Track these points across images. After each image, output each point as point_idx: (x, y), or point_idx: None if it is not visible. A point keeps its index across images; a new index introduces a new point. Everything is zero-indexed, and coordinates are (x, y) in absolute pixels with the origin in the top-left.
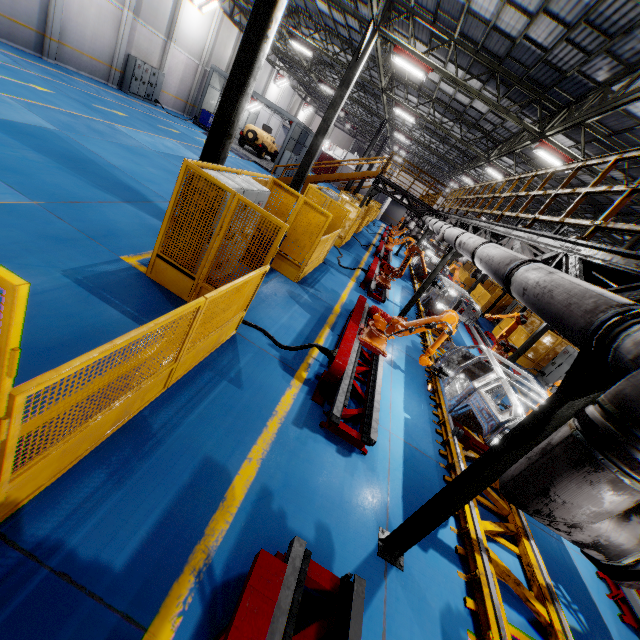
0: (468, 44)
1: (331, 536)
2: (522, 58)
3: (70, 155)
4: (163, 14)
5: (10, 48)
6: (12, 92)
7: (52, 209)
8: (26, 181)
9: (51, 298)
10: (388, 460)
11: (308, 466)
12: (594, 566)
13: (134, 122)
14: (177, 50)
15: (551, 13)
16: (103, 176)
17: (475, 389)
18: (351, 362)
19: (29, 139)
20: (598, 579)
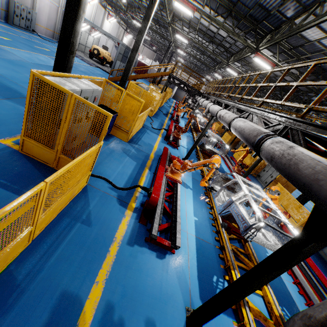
0: None
1: (156, 326)
2: (246, 3)
3: None
4: None
5: None
6: None
7: None
8: None
9: None
10: (187, 253)
11: (138, 274)
12: (296, 287)
13: (17, 44)
14: None
15: None
16: None
17: (233, 201)
18: (162, 192)
19: None
20: (299, 295)
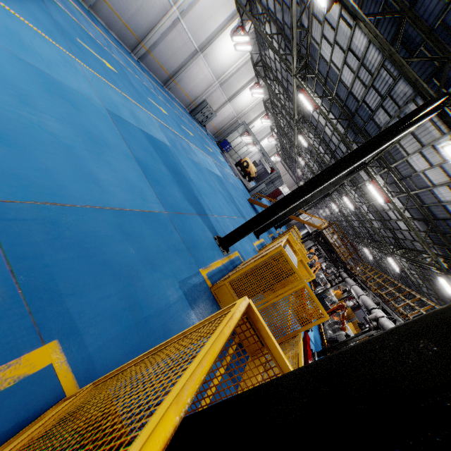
0: (417, 199)
1: None
2: None
3: (176, 169)
4: (233, 89)
5: (152, 78)
6: (154, 113)
7: (172, 219)
8: (162, 192)
9: (176, 311)
10: None
11: None
12: None
13: (196, 141)
14: (229, 106)
15: None
16: (188, 189)
17: None
18: None
19: (161, 154)
20: None
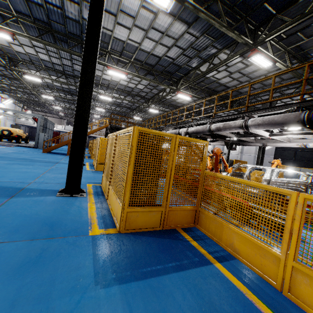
0: (137, 62)
1: None
2: (163, 64)
3: None
4: None
5: None
6: None
7: None
8: None
9: None
10: None
11: None
12: None
13: None
14: None
15: (177, 45)
16: None
17: (269, 179)
18: None
19: None
20: None
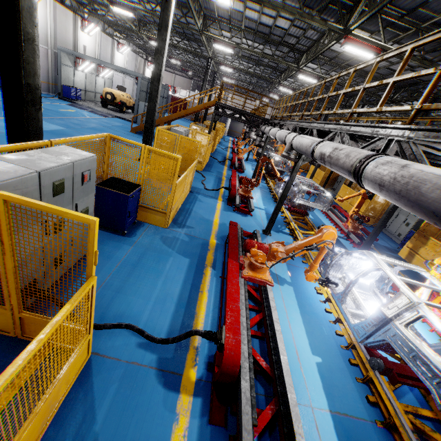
0: None
1: None
2: None
3: None
4: None
5: None
6: None
7: None
8: None
9: None
10: None
11: None
12: None
13: None
14: None
15: None
16: None
17: (388, 319)
18: (243, 327)
19: None
20: None
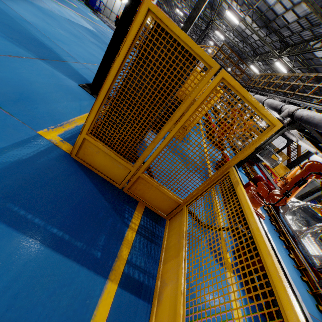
0: None
1: None
2: None
3: None
4: None
5: None
6: None
7: None
8: None
9: None
10: None
11: None
12: None
13: None
14: None
15: None
16: (15, 28)
17: None
18: None
19: None
20: None
